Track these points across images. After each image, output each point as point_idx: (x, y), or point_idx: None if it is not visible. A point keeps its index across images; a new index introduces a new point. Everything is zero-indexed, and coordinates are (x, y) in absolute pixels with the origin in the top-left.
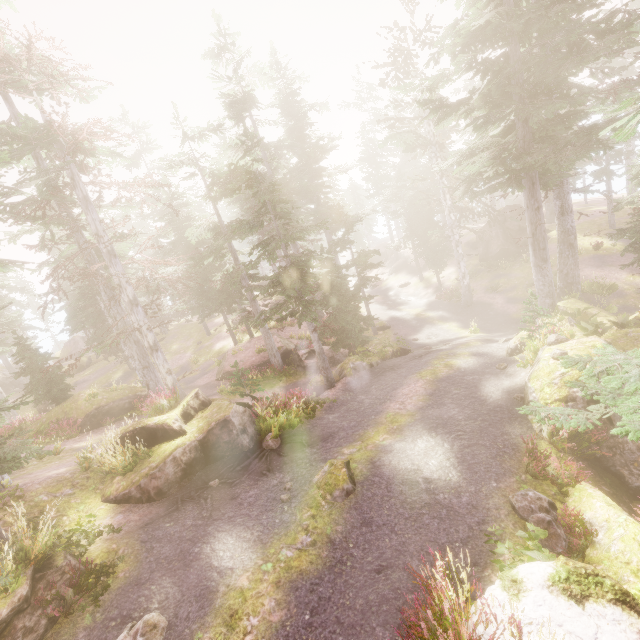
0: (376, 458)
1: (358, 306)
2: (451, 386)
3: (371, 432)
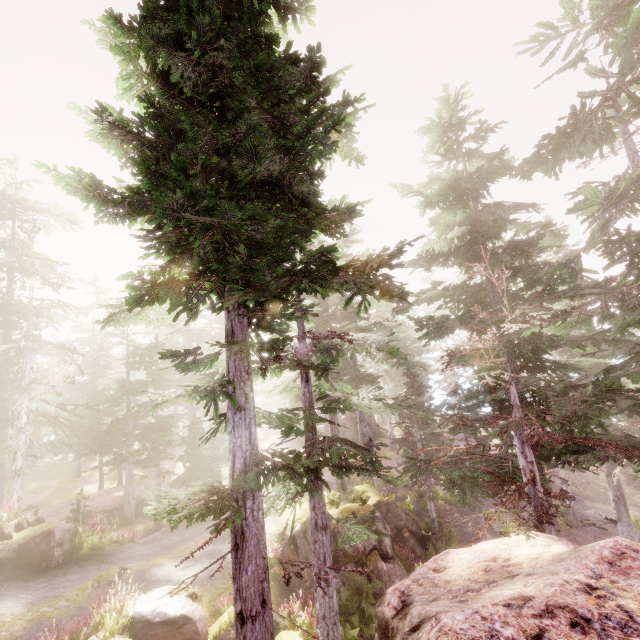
0: (147, 569)
1: (210, 464)
2: None
3: (159, 557)
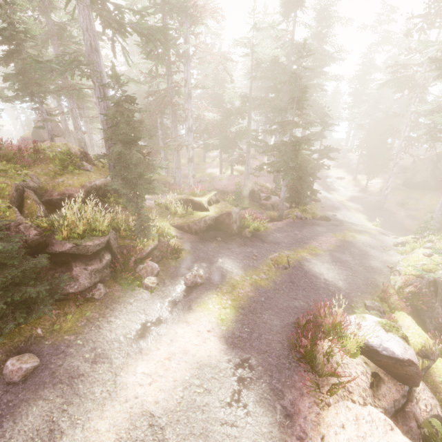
0: (301, 261)
1: (313, 181)
2: (351, 247)
3: (300, 250)
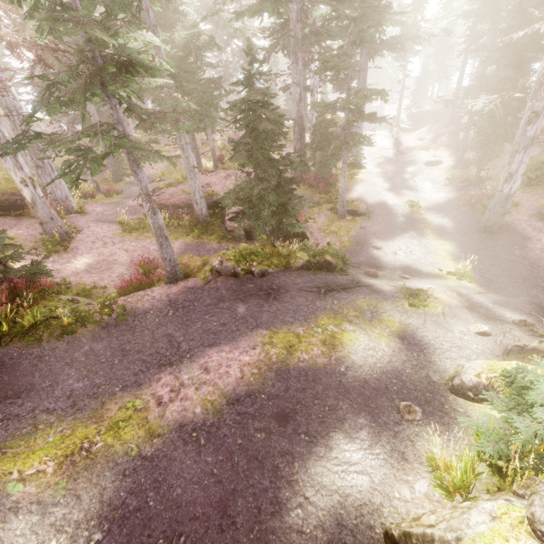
0: None
1: (280, 176)
2: (282, 401)
3: (53, 434)
